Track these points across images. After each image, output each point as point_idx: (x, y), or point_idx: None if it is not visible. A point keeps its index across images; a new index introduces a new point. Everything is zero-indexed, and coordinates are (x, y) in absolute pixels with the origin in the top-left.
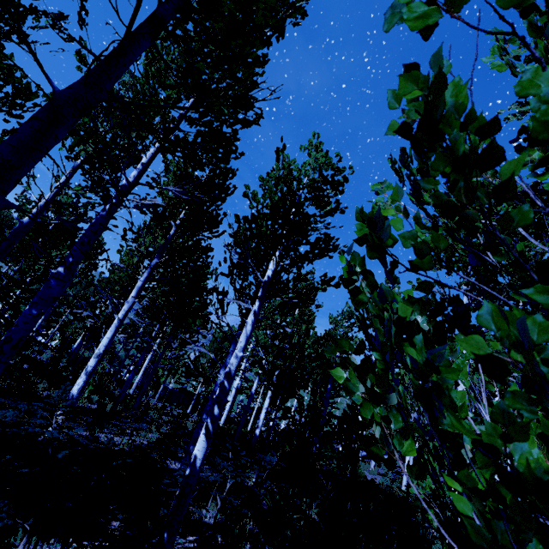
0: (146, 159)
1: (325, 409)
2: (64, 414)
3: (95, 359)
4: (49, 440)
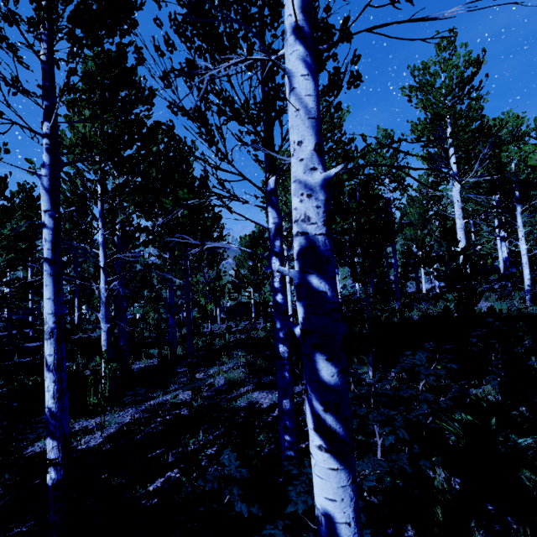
0: None
1: (396, 261)
2: (55, 441)
3: (49, 342)
4: (56, 485)
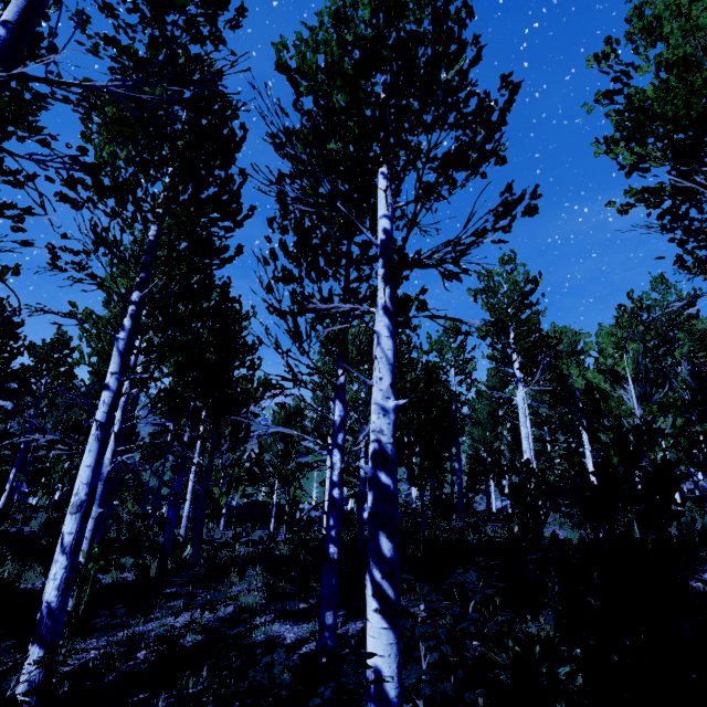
0: (10, 13)
1: (460, 466)
2: (43, 649)
3: (75, 517)
4: None
